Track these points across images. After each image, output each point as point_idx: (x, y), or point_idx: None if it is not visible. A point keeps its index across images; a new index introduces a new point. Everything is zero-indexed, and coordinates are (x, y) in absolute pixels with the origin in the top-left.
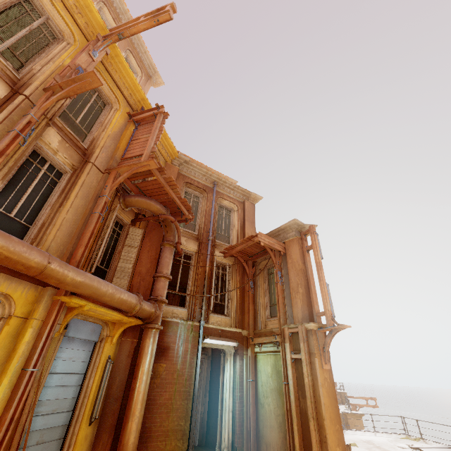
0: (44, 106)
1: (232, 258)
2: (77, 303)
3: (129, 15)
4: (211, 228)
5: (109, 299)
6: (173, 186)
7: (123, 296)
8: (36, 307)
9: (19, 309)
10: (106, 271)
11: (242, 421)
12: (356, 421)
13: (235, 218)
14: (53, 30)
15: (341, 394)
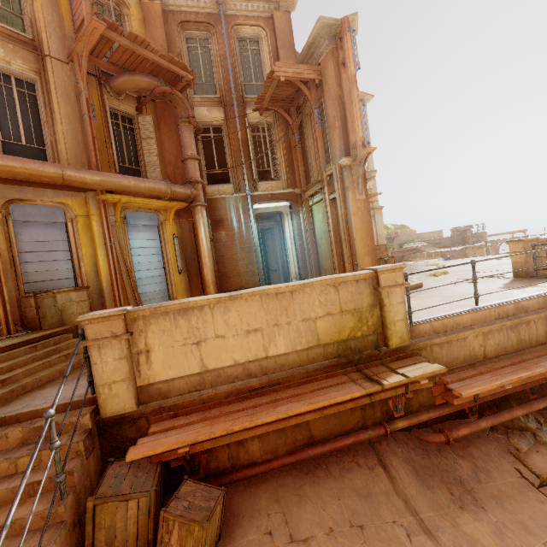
0: None
1: (271, 112)
2: (114, 198)
3: None
4: (232, 81)
5: (137, 190)
6: (143, 44)
7: (149, 184)
8: (89, 207)
9: (78, 211)
10: (139, 170)
11: (305, 260)
12: (476, 253)
13: (265, 51)
14: None
15: (478, 235)
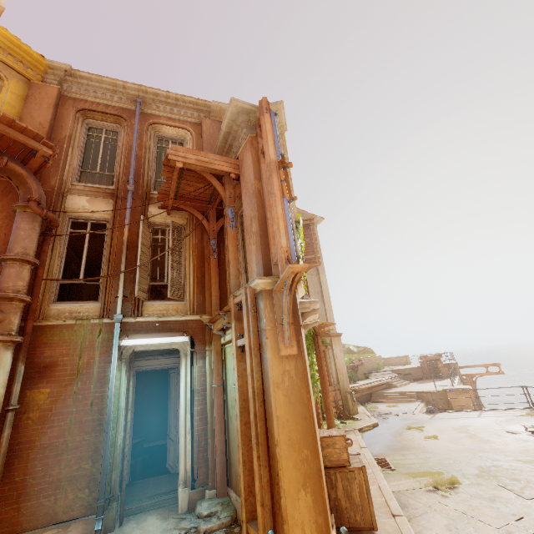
0: None
1: (184, 213)
2: None
3: None
4: (132, 173)
5: None
6: None
7: None
8: None
9: None
10: None
11: (206, 445)
12: (460, 398)
13: None
14: None
15: (450, 366)
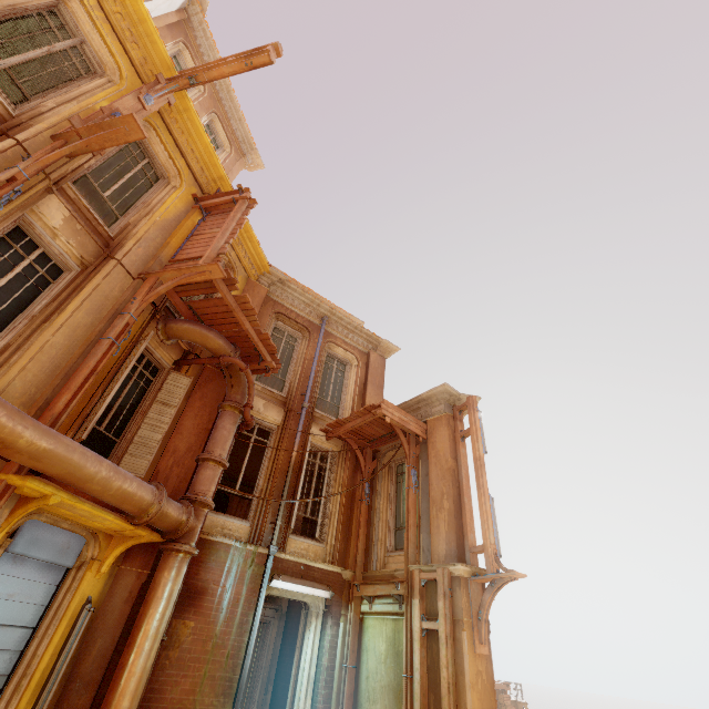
0: (45, 159)
1: (339, 441)
2: (36, 489)
3: None
4: (310, 389)
5: (100, 489)
6: (248, 311)
7: (129, 485)
8: None
9: None
10: (115, 442)
11: None
12: None
13: (352, 377)
14: (89, 60)
15: (517, 707)
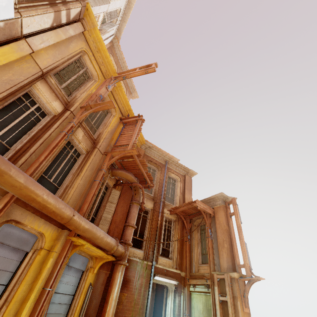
0: (81, 117)
1: (175, 215)
2: (80, 242)
3: (124, 60)
4: (163, 193)
5: (100, 241)
6: (144, 165)
7: (108, 239)
8: (56, 243)
9: (47, 243)
10: (94, 219)
11: None
12: None
13: (178, 186)
14: (88, 74)
15: None
